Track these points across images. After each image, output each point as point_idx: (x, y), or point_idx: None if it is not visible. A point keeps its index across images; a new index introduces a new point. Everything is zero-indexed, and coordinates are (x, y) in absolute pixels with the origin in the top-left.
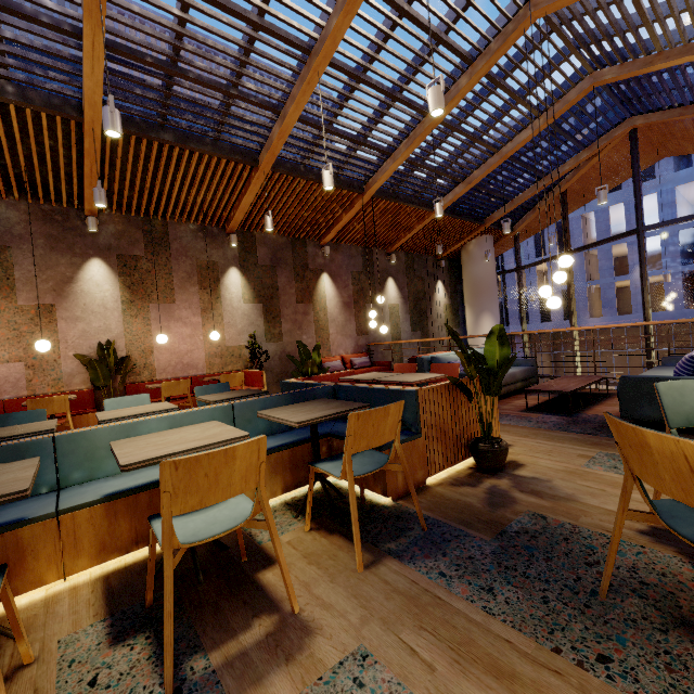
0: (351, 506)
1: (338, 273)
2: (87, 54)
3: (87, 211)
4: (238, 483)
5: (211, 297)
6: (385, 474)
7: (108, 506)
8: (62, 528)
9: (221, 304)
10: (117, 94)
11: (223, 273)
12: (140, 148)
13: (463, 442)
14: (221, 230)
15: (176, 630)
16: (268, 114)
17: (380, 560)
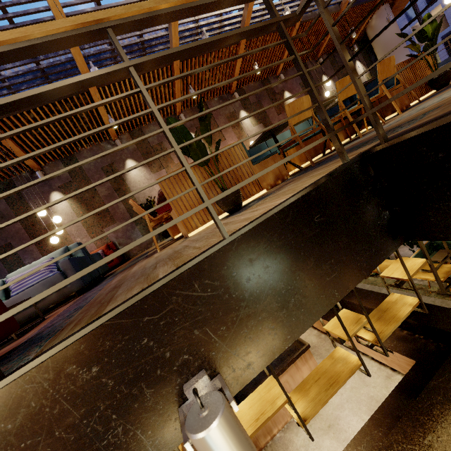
0: (389, 96)
1: (292, 88)
2: (172, 27)
3: (177, 113)
4: (353, 89)
5: (239, 130)
6: (391, 103)
7: (296, 148)
8: (288, 155)
9: (244, 132)
10: (180, 42)
11: (238, 116)
12: (190, 66)
13: (423, 86)
14: (228, 94)
15: (348, 144)
16: (239, 7)
17: (406, 111)
